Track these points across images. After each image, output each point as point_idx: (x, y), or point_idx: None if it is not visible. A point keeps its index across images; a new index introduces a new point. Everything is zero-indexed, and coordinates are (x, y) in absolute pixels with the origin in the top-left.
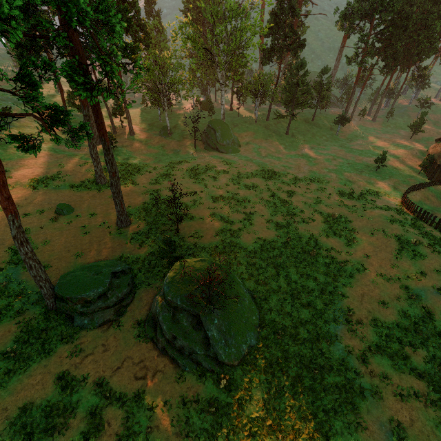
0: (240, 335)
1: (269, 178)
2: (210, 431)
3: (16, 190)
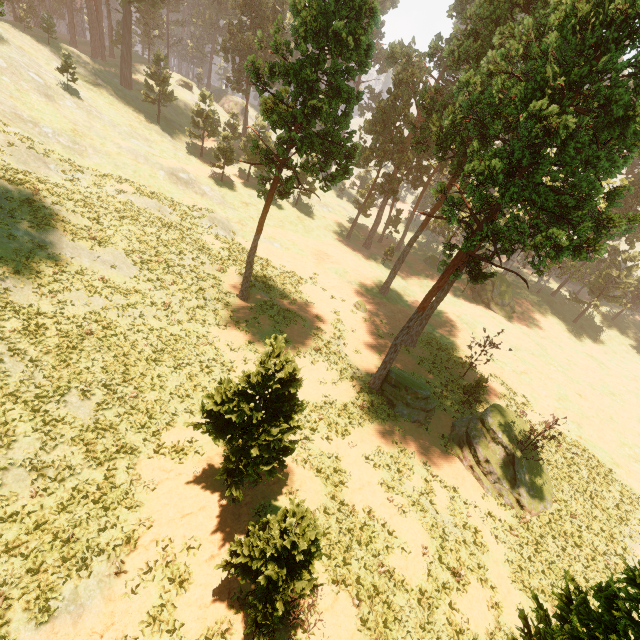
0: (539, 493)
1: (552, 366)
2: (514, 546)
3: (319, 270)
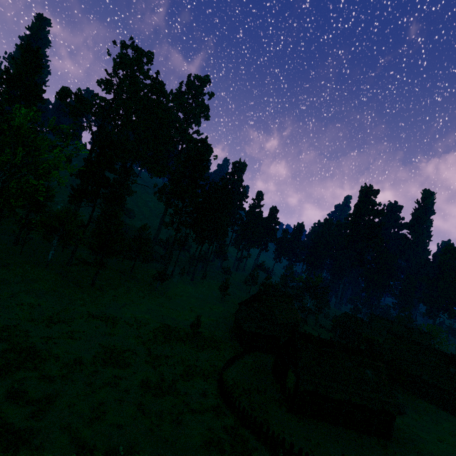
0: None
1: (12, 369)
2: None
3: None
